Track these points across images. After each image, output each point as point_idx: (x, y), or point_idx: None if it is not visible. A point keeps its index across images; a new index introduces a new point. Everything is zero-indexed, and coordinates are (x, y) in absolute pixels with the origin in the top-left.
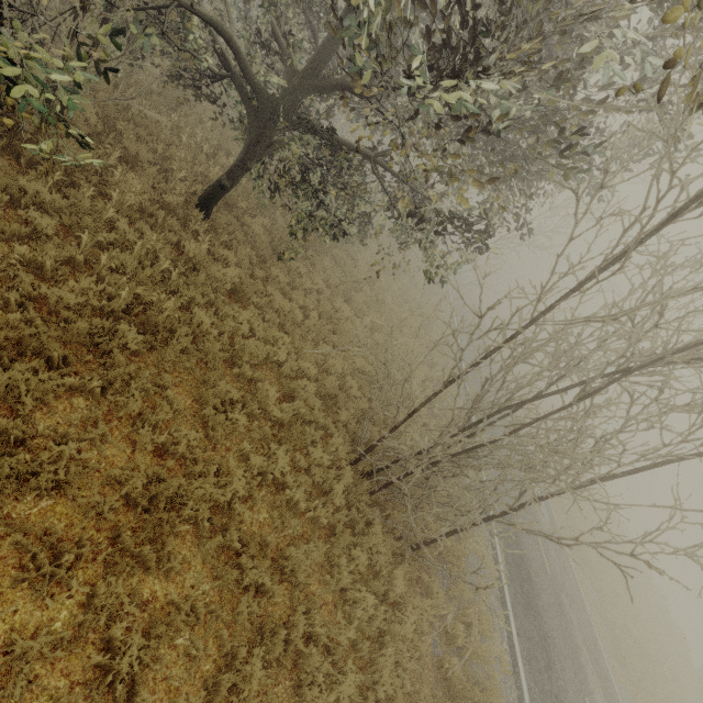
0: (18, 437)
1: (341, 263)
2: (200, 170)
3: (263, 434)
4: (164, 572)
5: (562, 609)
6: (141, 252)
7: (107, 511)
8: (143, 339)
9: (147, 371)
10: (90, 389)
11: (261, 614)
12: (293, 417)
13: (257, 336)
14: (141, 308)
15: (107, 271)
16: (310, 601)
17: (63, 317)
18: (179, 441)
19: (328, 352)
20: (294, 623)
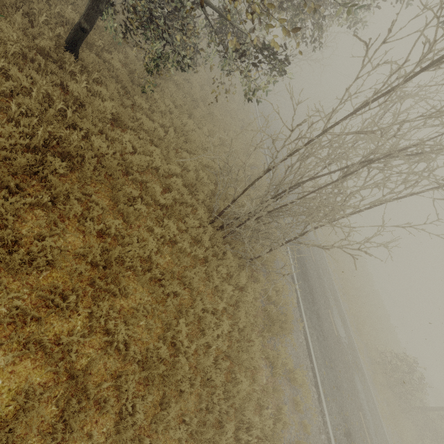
0: (11, 240)
1: (181, 86)
2: (56, 11)
3: (156, 214)
4: (123, 295)
5: (320, 276)
6: (38, 96)
7: (84, 271)
8: (66, 165)
9: (75, 186)
10: (43, 203)
11: (178, 304)
12: (173, 202)
13: (138, 151)
14: (55, 142)
15: (19, 116)
16: (201, 294)
17: (3, 156)
18: (110, 226)
19: (185, 156)
20: (196, 305)
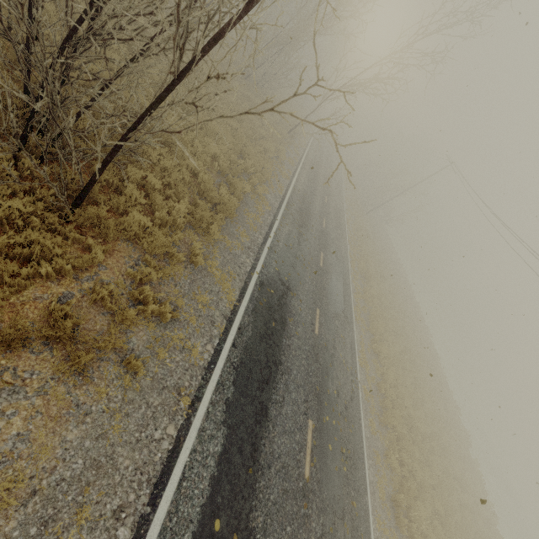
0: None
1: None
2: None
3: None
4: None
5: (319, 359)
6: None
7: None
8: None
9: None
10: None
11: None
12: None
13: None
14: None
15: None
16: None
17: None
18: None
19: None
20: None
